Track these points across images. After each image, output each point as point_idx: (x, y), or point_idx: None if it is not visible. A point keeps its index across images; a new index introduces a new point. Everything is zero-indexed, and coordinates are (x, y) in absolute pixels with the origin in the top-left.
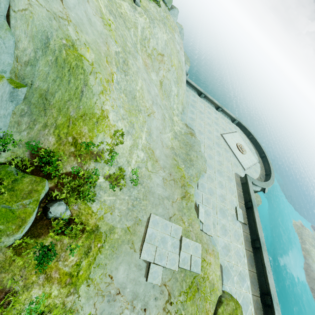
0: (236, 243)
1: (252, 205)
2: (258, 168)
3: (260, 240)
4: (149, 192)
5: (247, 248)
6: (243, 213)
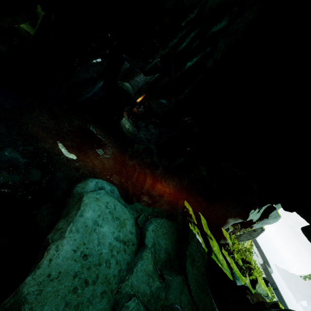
0: None
1: (277, 287)
2: (259, 256)
3: None
4: None
5: None
6: (274, 293)
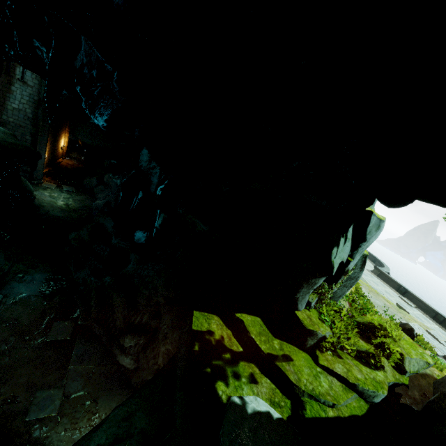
0: (432, 325)
1: (406, 289)
2: None
3: (439, 313)
4: (379, 306)
5: (438, 326)
6: (407, 299)
